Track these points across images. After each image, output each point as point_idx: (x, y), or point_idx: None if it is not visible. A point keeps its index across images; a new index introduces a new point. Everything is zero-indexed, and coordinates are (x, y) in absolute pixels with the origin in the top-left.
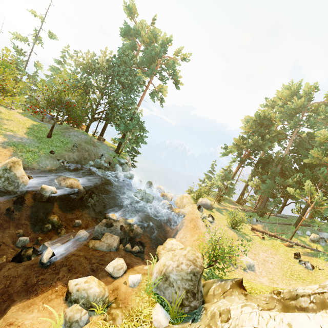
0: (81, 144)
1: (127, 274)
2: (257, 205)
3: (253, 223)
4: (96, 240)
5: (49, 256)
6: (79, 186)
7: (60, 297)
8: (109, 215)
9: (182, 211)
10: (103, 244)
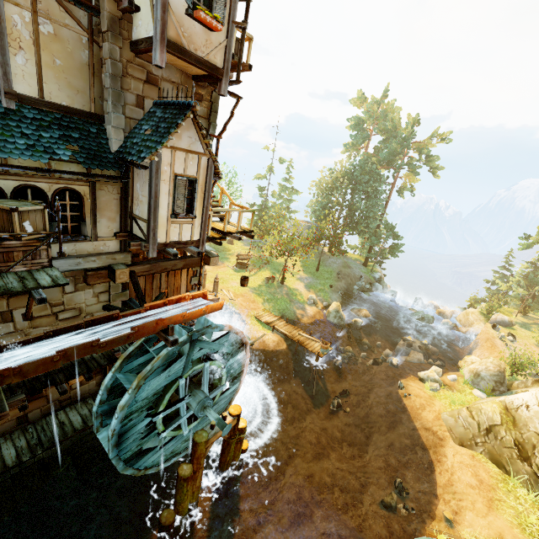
0: (341, 270)
1: (444, 376)
2: None
3: None
4: (405, 356)
5: (397, 362)
6: (369, 315)
7: (417, 380)
8: (406, 338)
9: (470, 330)
10: (413, 358)
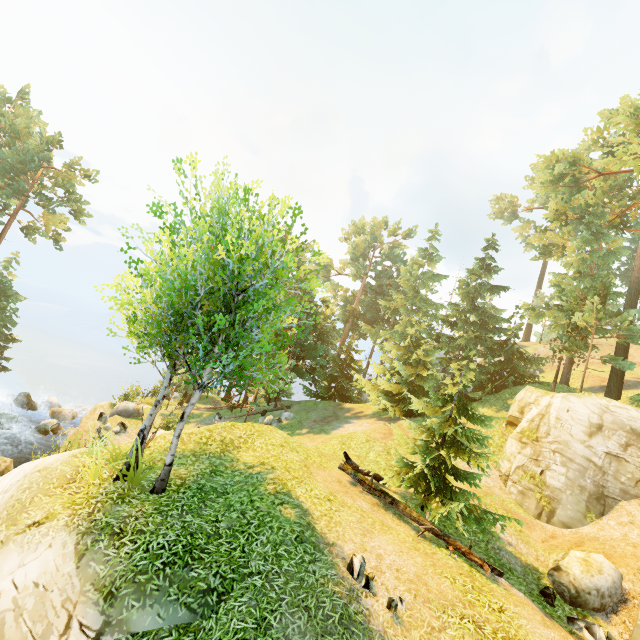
0: None
1: None
2: (265, 398)
3: (214, 422)
4: None
5: None
6: None
7: None
8: None
9: None
10: None
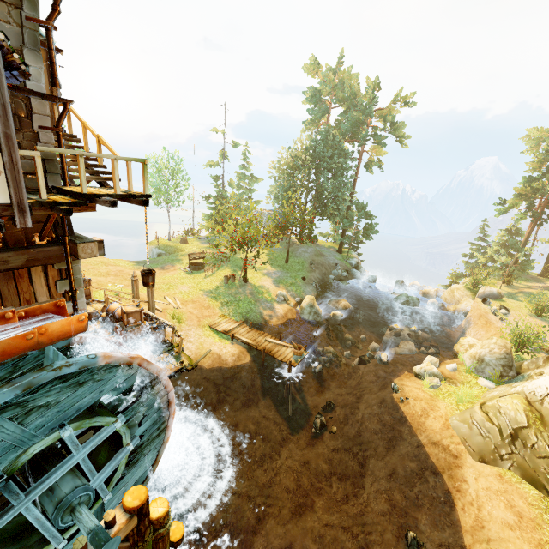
0: (313, 259)
1: (442, 366)
2: None
3: None
4: (394, 348)
5: (386, 357)
6: (349, 305)
7: (412, 376)
8: (393, 326)
9: (459, 308)
10: (403, 349)
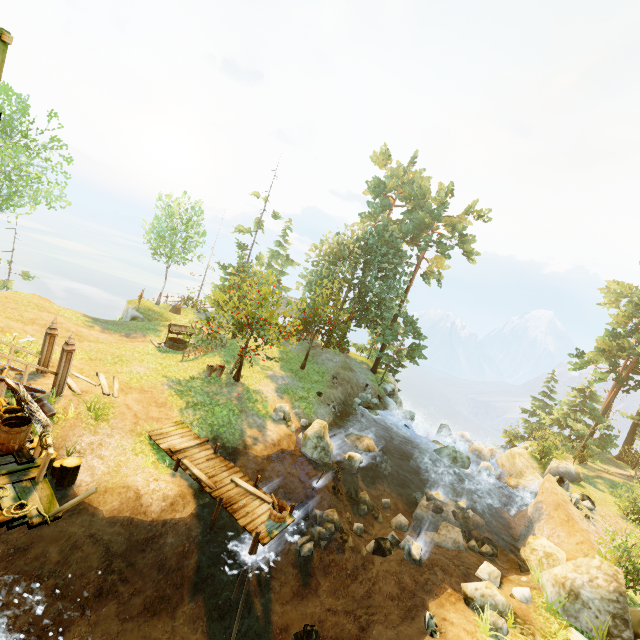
0: (338, 372)
1: (506, 586)
2: None
3: None
4: (431, 532)
5: (420, 552)
6: (374, 447)
7: (460, 601)
8: (433, 494)
9: (522, 483)
10: (445, 538)
